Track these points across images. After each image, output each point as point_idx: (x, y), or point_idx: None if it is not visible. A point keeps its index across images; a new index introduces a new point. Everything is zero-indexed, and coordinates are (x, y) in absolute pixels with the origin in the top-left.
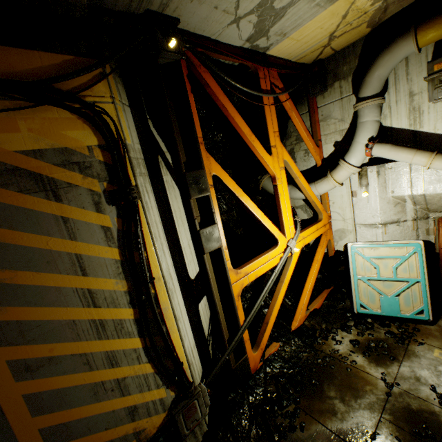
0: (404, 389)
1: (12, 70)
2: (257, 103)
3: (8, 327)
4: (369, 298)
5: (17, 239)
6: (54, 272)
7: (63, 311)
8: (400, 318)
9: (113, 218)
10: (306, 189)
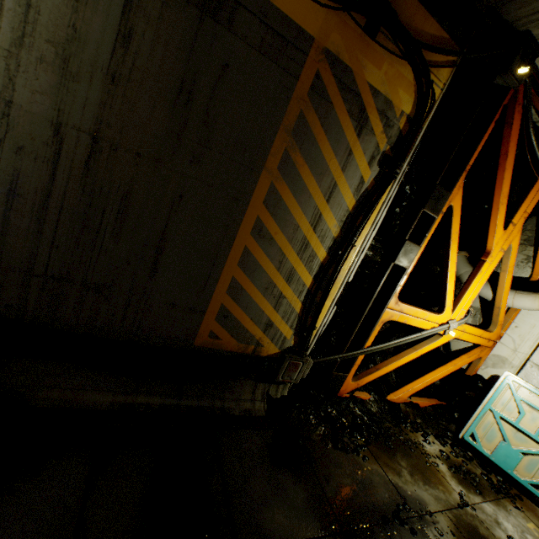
0: (478, 516)
1: (410, 24)
2: (535, 172)
3: (275, 195)
4: (487, 435)
5: (321, 143)
6: (317, 183)
7: (300, 214)
8: (507, 475)
9: (371, 177)
10: (504, 289)
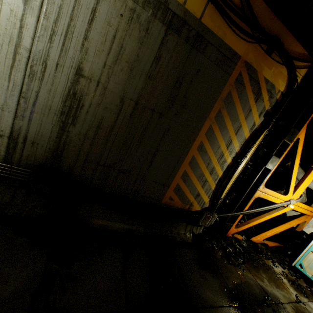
0: (307, 308)
1: (288, 48)
2: None
3: (211, 130)
4: (309, 265)
5: (237, 105)
6: (232, 125)
7: (221, 140)
8: None
9: (259, 122)
10: None
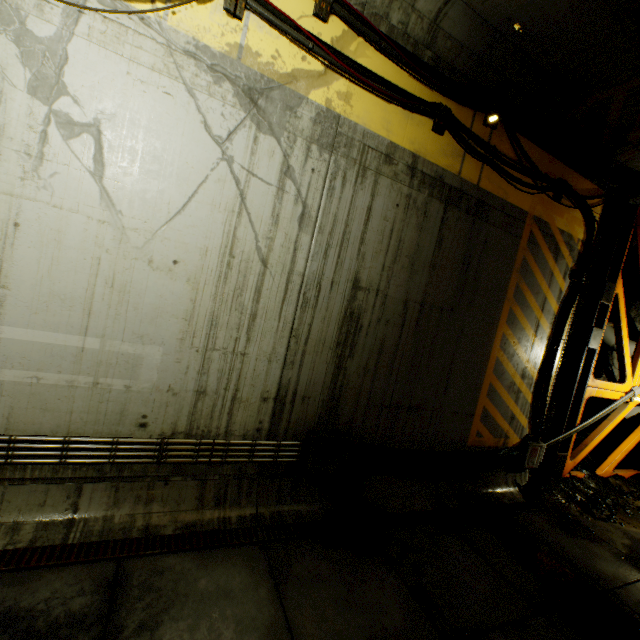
0: None
1: (575, 187)
2: None
3: (511, 315)
4: None
5: (535, 272)
6: (535, 300)
7: (526, 324)
8: None
9: (565, 287)
10: None
